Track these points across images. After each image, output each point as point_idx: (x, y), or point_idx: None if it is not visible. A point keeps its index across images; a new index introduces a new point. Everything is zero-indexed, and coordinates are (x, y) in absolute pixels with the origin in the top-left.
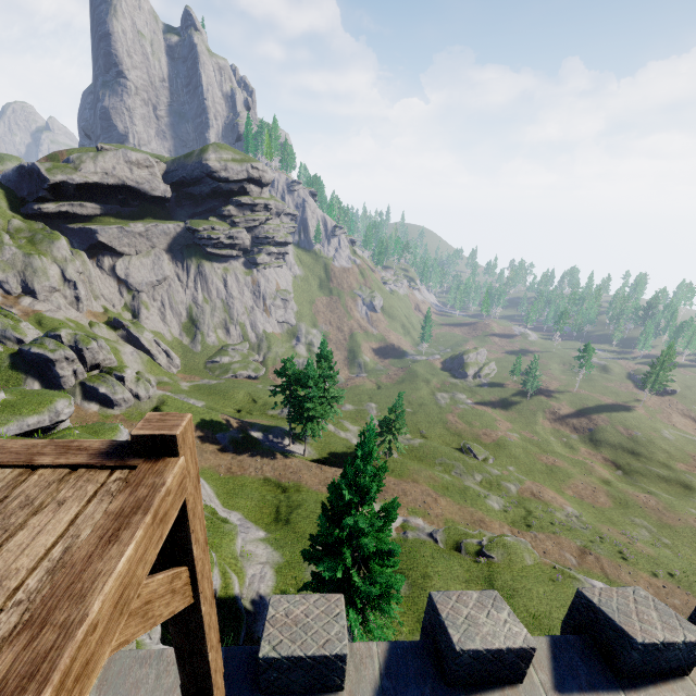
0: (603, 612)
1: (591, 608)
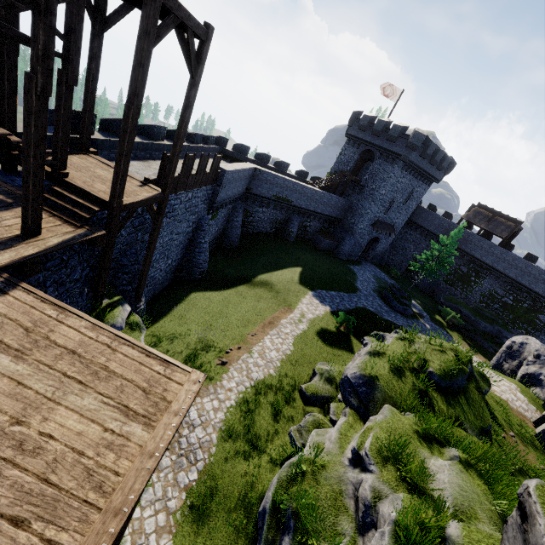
0: (146, 125)
1: (142, 127)
